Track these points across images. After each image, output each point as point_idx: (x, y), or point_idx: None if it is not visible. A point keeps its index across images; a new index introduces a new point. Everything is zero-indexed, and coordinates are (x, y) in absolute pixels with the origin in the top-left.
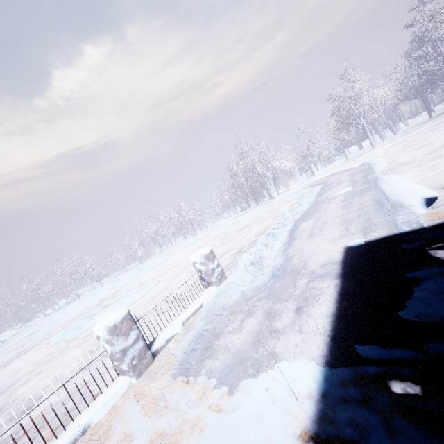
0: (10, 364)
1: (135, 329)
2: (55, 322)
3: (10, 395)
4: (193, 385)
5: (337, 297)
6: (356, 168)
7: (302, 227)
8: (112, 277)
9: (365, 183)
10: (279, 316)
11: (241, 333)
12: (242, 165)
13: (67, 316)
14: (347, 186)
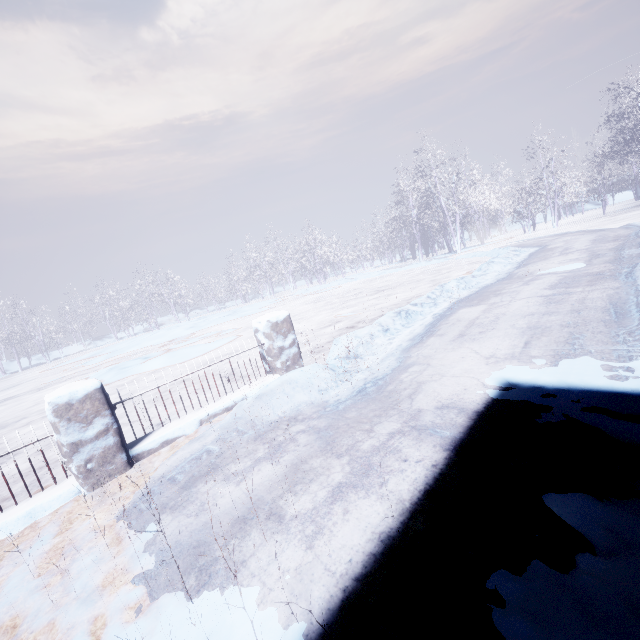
0: (46, 389)
1: (106, 417)
2: (115, 352)
3: (9, 434)
4: (120, 551)
5: (418, 497)
6: (610, 231)
7: (458, 315)
8: (205, 311)
9: (613, 262)
10: (306, 484)
11: (237, 487)
12: (418, 188)
13: (129, 349)
14: (577, 259)
